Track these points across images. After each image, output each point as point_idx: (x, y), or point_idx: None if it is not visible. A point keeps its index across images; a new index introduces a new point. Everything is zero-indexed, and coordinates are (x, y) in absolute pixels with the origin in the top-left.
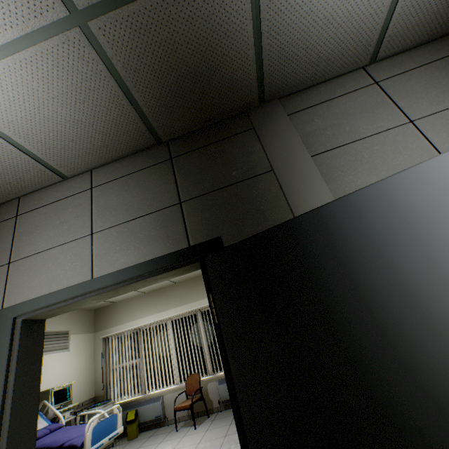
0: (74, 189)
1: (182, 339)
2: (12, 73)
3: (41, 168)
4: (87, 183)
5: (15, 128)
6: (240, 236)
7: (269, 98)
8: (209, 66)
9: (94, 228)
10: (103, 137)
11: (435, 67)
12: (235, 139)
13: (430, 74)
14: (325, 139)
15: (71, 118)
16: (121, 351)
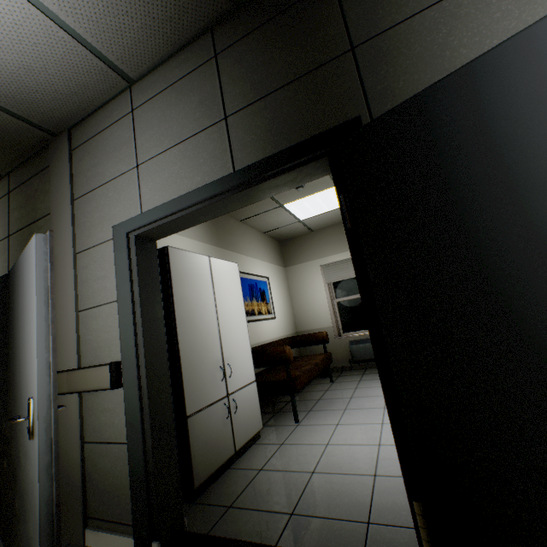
0: None
1: None
2: None
3: None
4: None
5: None
6: None
7: (59, 131)
8: None
9: None
10: None
11: (176, 90)
12: (42, 175)
13: (170, 100)
14: (86, 181)
15: None
16: None
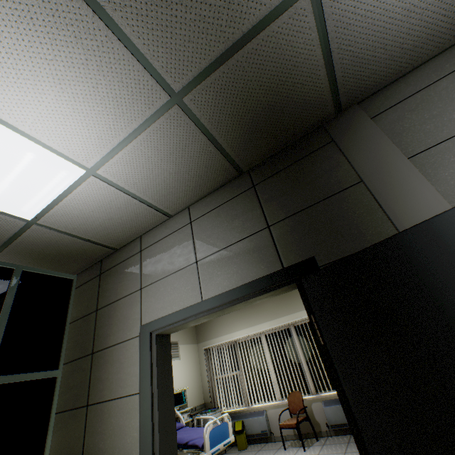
0: (177, 225)
1: (278, 354)
2: (135, 150)
3: (154, 212)
4: (186, 218)
5: (138, 187)
6: (334, 255)
7: (346, 106)
8: (281, 97)
9: (197, 256)
10: (196, 179)
11: None
12: (314, 155)
13: None
14: (423, 135)
15: (173, 170)
16: (221, 362)
